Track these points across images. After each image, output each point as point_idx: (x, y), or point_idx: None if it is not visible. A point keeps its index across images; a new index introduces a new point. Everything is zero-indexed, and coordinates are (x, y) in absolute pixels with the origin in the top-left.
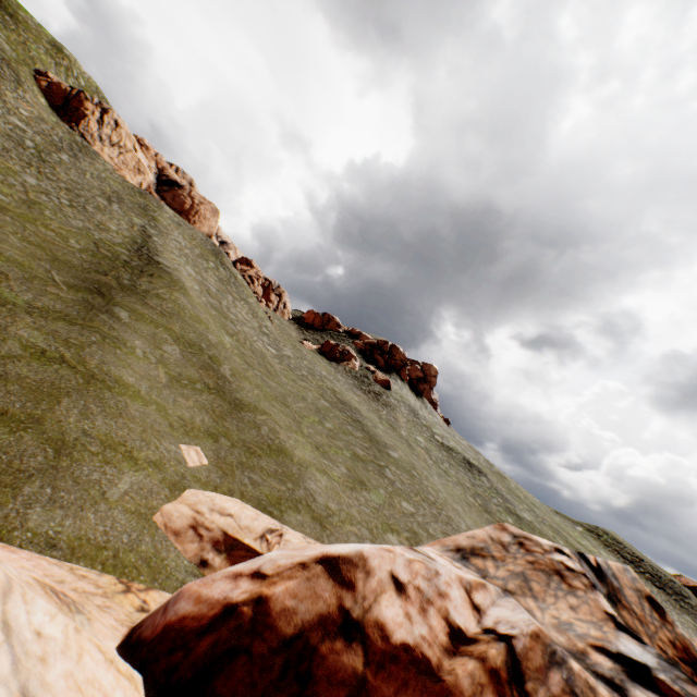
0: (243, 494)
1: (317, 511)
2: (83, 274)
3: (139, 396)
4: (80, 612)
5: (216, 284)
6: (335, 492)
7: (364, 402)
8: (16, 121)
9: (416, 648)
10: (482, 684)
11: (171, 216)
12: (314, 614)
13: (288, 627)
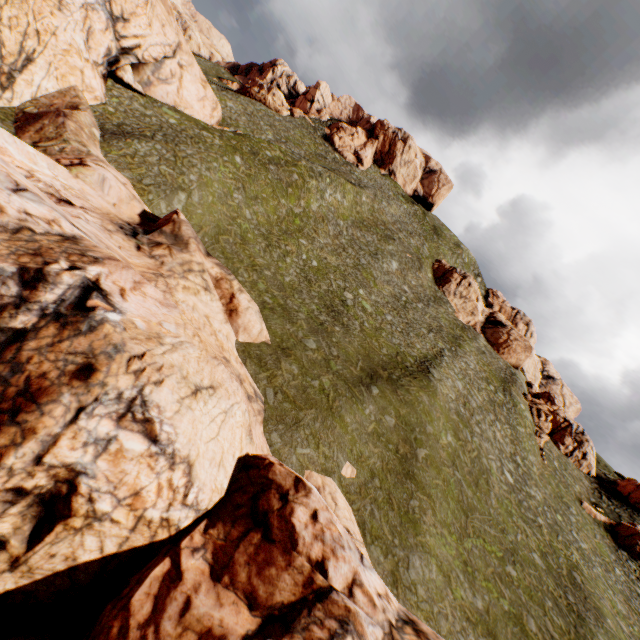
0: (357, 510)
1: (400, 573)
2: (374, 366)
3: (346, 427)
4: (250, 439)
5: (481, 401)
6: (439, 593)
7: (637, 624)
8: (404, 288)
9: (297, 533)
10: (303, 572)
11: (479, 345)
12: (279, 481)
13: (271, 475)
